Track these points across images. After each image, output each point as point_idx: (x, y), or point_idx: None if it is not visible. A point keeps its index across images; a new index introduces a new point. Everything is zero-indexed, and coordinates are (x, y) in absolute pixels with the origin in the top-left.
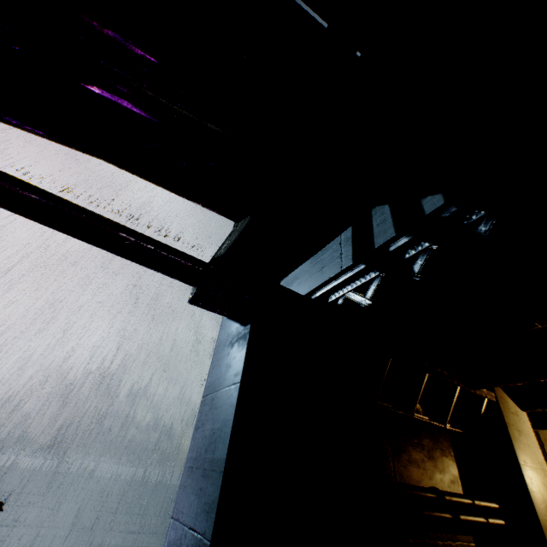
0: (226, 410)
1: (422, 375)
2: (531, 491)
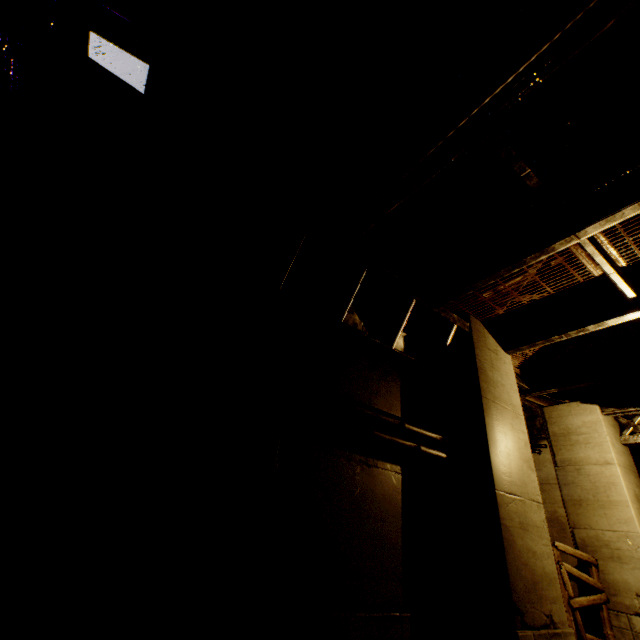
0: None
1: (359, 272)
2: (488, 424)
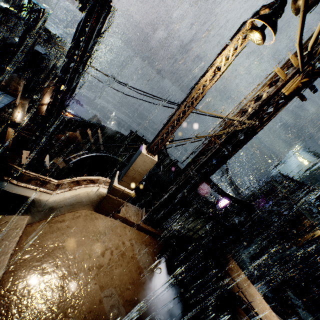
0: None
1: None
2: (315, 231)
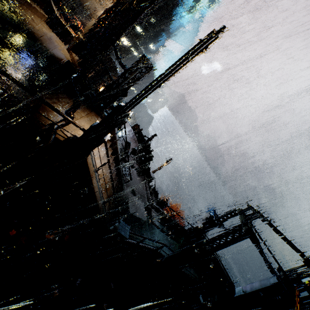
0: (267, 284)
1: None
2: None
